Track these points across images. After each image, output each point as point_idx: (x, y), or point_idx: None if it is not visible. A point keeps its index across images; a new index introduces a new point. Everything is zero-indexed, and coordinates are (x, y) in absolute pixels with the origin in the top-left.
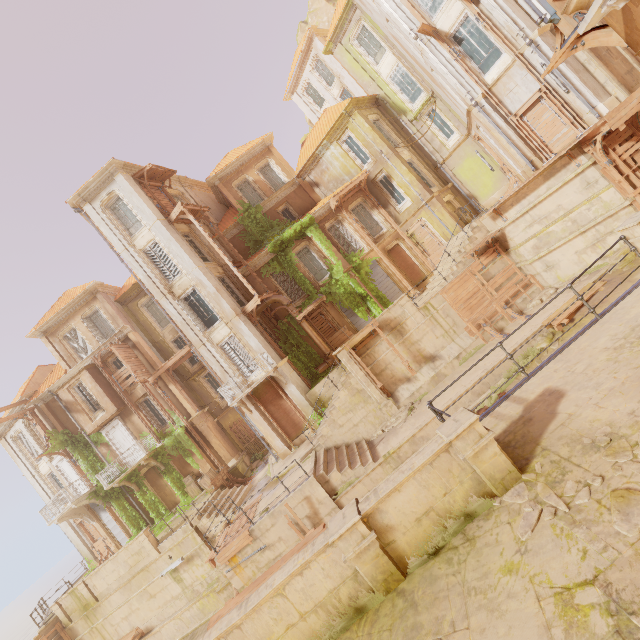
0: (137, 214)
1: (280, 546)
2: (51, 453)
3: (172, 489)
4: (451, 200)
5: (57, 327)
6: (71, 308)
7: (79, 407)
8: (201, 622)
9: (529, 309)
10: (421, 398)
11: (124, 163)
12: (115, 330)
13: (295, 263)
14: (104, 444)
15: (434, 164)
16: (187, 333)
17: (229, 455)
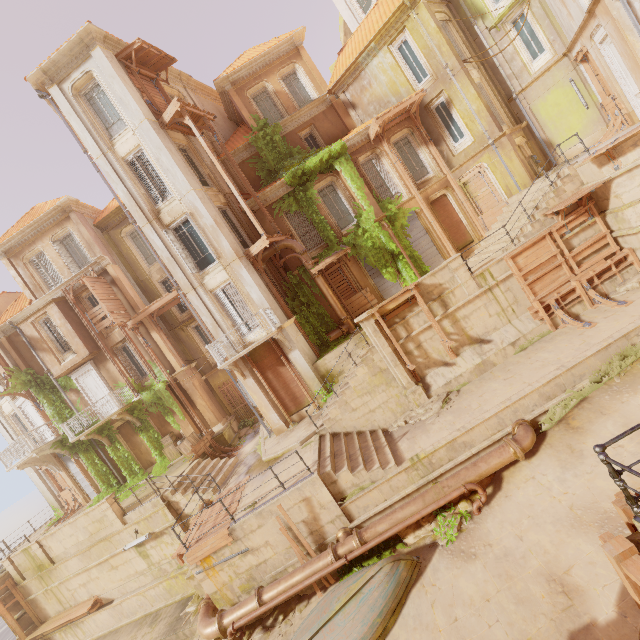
0: (119, 108)
1: (266, 552)
2: (11, 394)
3: (148, 448)
4: (521, 145)
5: (21, 248)
6: (38, 227)
7: (45, 345)
8: (167, 603)
9: (620, 293)
10: (459, 388)
11: (105, 34)
12: (91, 260)
13: (316, 202)
14: (74, 390)
15: (508, 94)
16: (174, 273)
17: (215, 419)
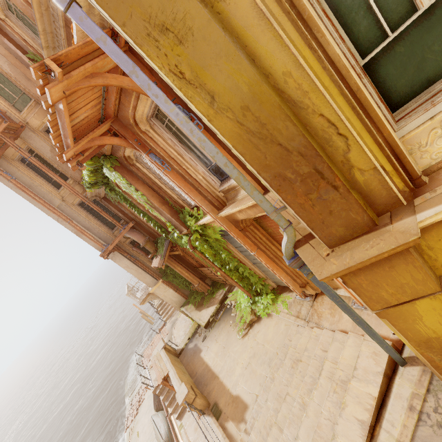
0: None
1: None
2: None
3: None
4: None
5: None
6: None
7: None
8: None
9: None
10: None
11: None
12: None
13: (129, 199)
14: None
15: None
16: None
17: None
